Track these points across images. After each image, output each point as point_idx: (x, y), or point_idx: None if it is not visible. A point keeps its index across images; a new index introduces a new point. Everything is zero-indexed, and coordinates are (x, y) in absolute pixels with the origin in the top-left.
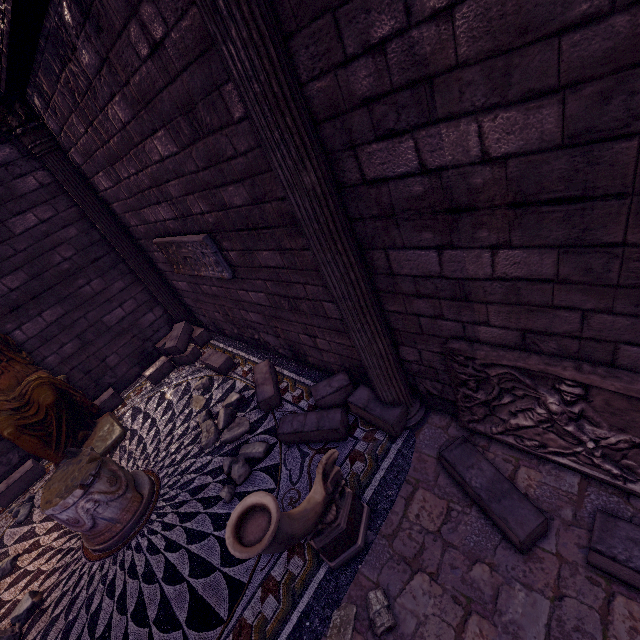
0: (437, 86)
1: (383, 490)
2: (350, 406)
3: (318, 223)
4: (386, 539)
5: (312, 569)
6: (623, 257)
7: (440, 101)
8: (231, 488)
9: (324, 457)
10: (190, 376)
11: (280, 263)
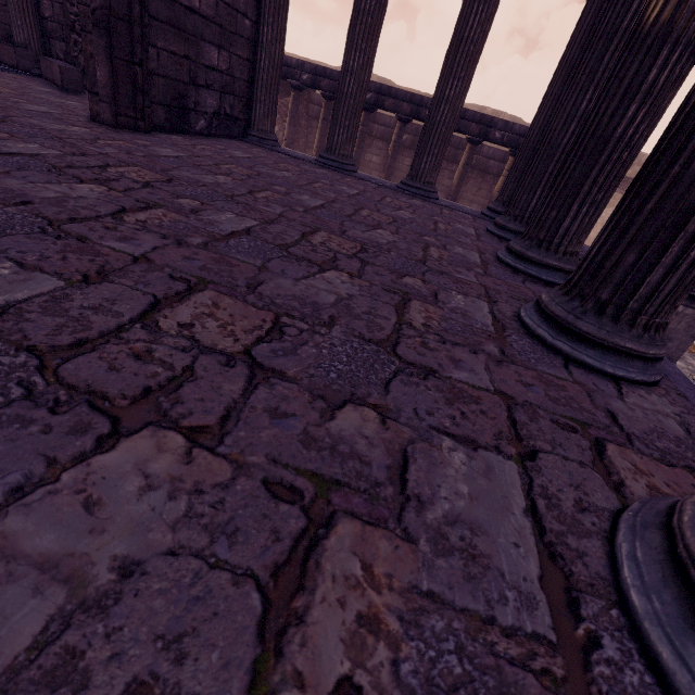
0: None
1: None
2: None
3: None
4: None
5: None
6: None
7: None
8: None
9: None
10: None
11: None
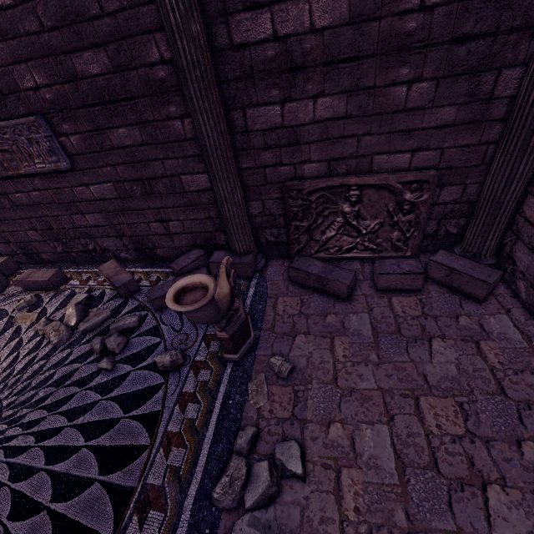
0: None
1: (255, 307)
2: (211, 267)
3: (200, 70)
4: (268, 330)
5: (220, 370)
6: (374, 95)
7: None
8: (110, 358)
9: (224, 260)
10: (0, 303)
11: (138, 140)
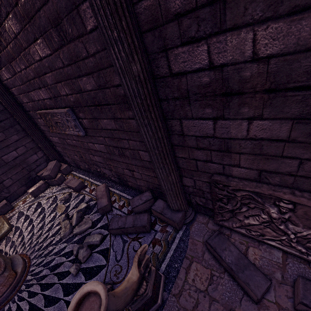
0: (229, 3)
1: (172, 264)
2: (152, 211)
3: (140, 99)
4: (175, 297)
5: None
6: None
7: (229, 15)
8: (77, 265)
9: (139, 250)
10: (57, 192)
11: (114, 127)
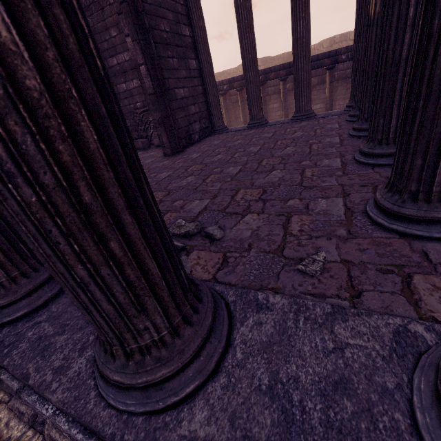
0: (116, 48)
1: None
2: None
3: None
4: None
5: None
6: None
7: (117, 50)
8: None
9: None
10: None
11: None
